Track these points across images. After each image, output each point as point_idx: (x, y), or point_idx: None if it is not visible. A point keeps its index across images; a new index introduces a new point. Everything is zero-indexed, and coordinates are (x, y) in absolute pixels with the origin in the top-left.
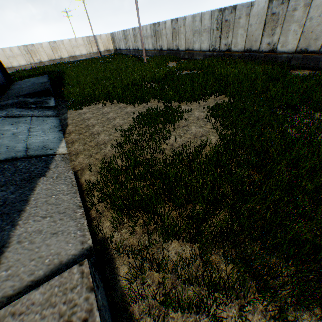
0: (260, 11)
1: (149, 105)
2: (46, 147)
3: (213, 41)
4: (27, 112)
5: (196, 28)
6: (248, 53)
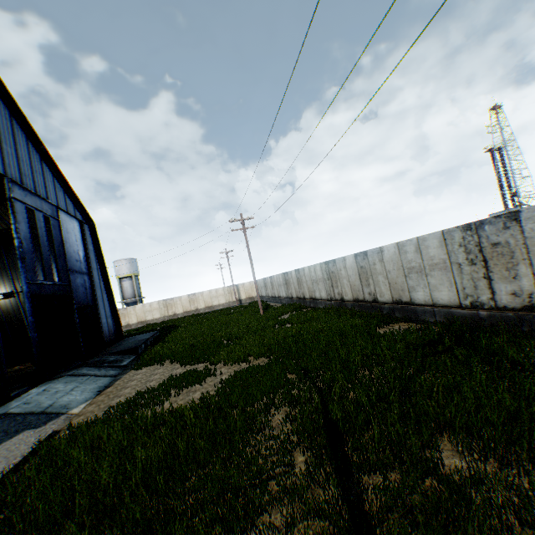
0: (352, 264)
1: (198, 367)
2: (67, 405)
3: (328, 289)
4: (93, 371)
5: (313, 277)
6: (357, 302)
